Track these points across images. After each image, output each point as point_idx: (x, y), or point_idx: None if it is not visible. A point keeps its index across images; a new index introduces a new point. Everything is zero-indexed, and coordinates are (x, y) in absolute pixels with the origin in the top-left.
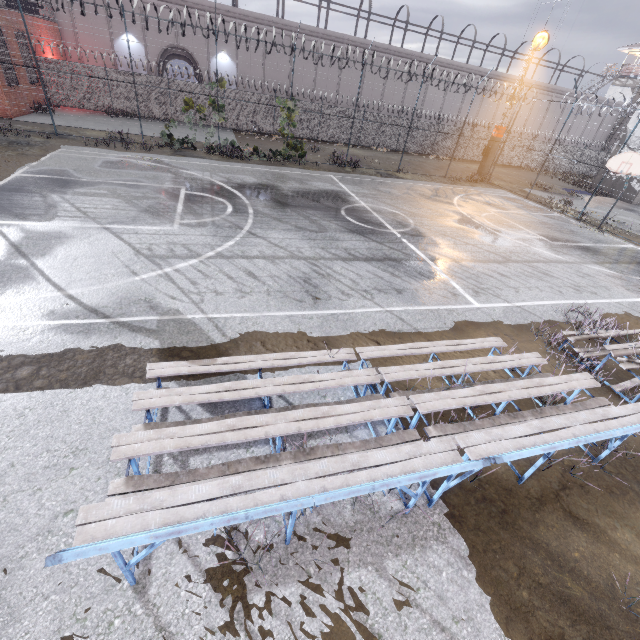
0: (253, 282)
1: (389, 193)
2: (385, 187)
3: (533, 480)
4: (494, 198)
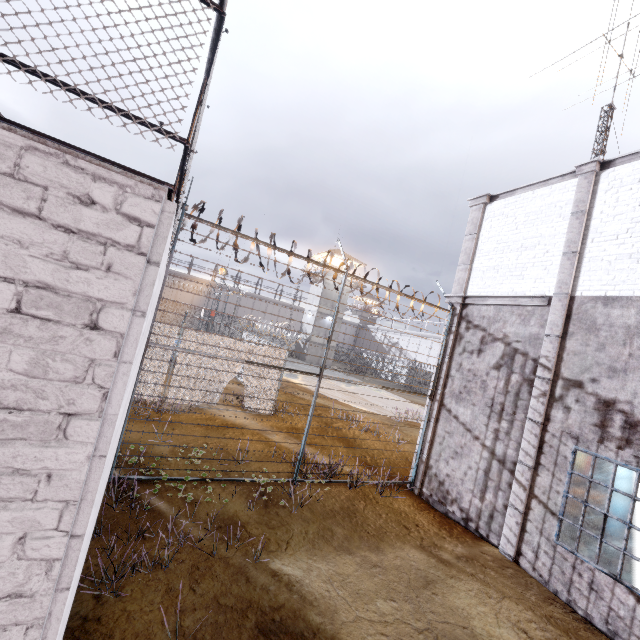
0: None
1: None
2: None
3: None
4: None
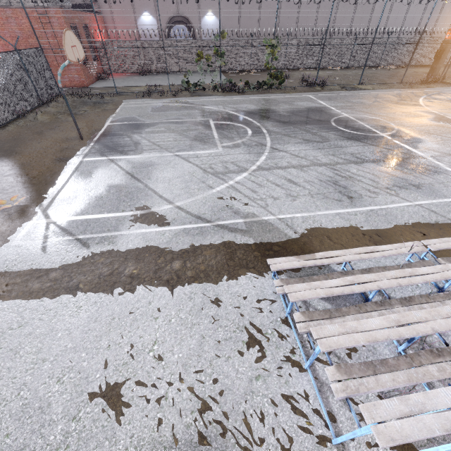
0: (296, 187)
1: (361, 103)
2: (355, 98)
3: None
4: None
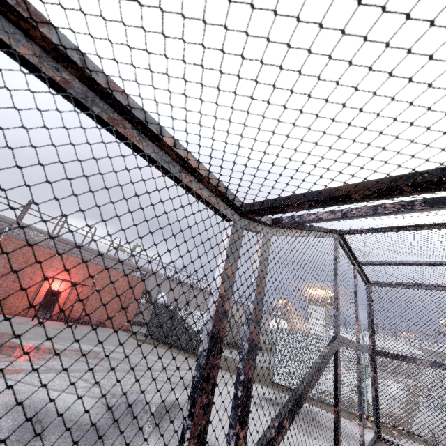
0: None
1: None
2: None
3: None
4: None
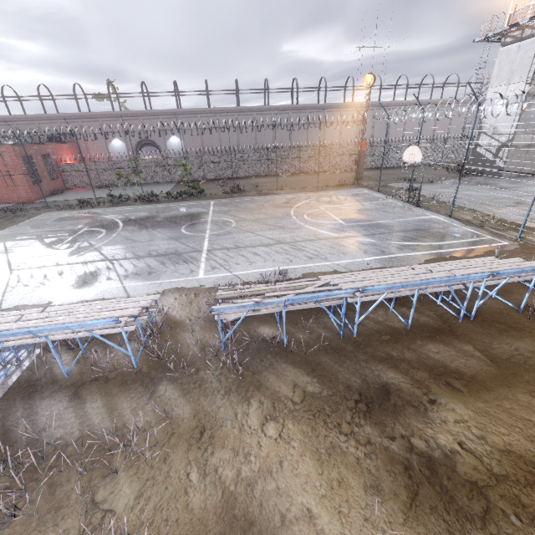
0: (56, 278)
1: (244, 207)
2: (247, 203)
3: (80, 376)
4: (342, 196)
